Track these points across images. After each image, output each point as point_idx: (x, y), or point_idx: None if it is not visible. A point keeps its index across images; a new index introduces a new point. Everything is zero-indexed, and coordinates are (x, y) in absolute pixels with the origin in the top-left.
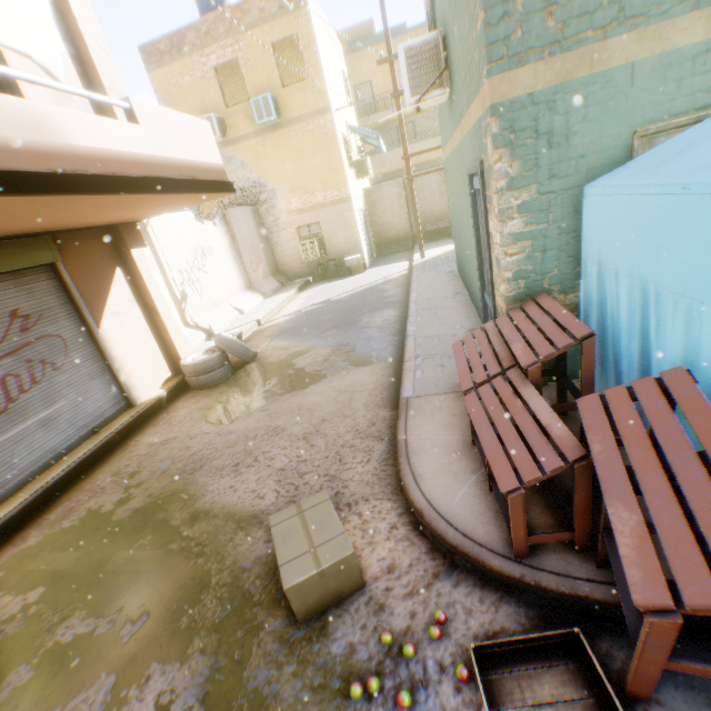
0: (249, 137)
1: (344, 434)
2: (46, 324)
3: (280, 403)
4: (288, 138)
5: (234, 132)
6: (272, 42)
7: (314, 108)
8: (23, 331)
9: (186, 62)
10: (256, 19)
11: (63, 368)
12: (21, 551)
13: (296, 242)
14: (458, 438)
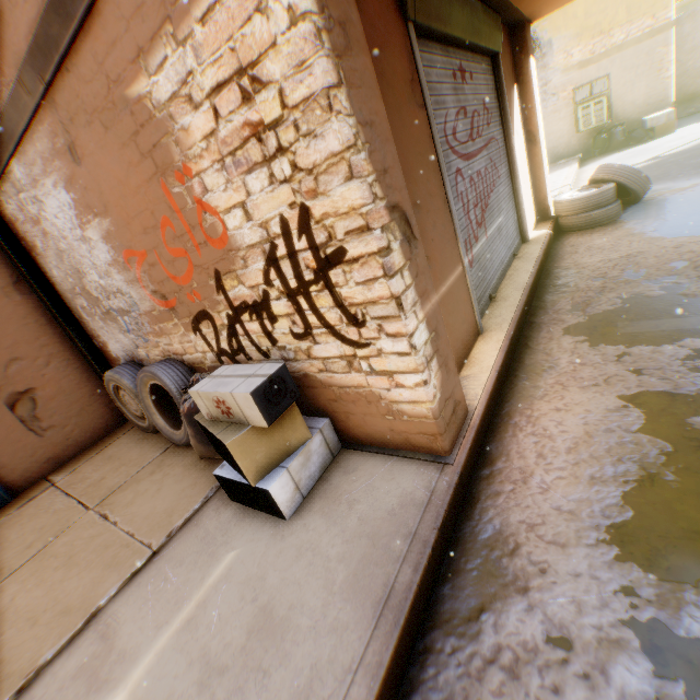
0: None
1: None
2: (492, 126)
3: None
4: None
5: None
6: None
7: None
8: (486, 126)
9: None
10: None
11: (499, 179)
12: (572, 326)
13: (566, 111)
14: None
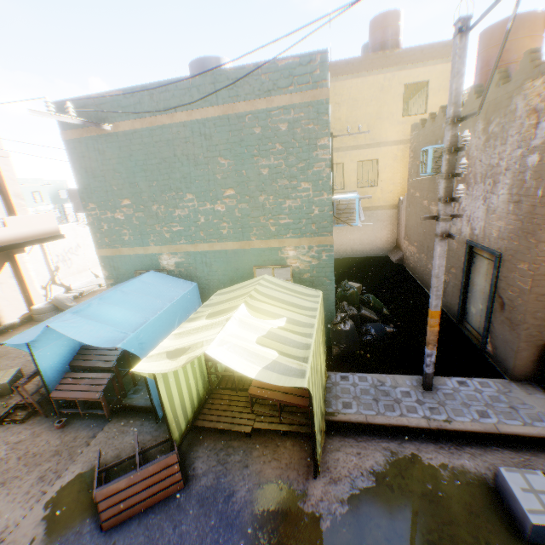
0: None
1: None
2: None
3: None
4: None
5: None
6: None
7: None
8: None
9: None
10: None
11: None
12: None
13: None
14: None
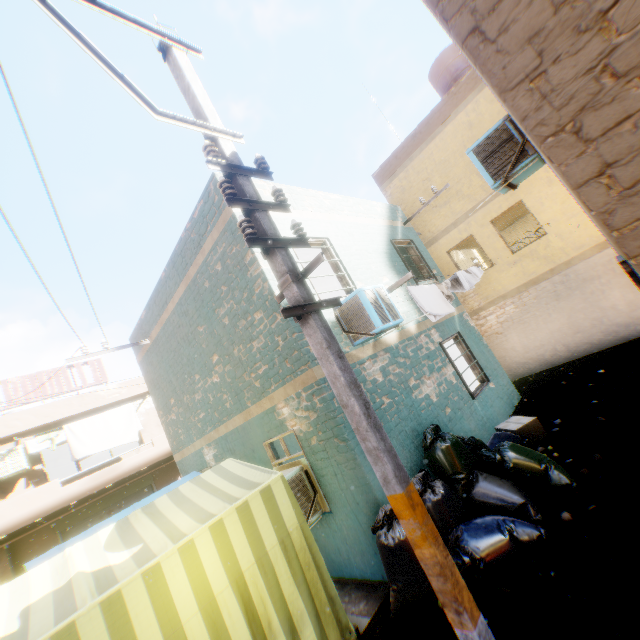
0: None
1: None
2: None
3: None
4: None
5: None
6: None
7: None
8: None
9: None
10: None
11: None
12: None
13: None
14: None
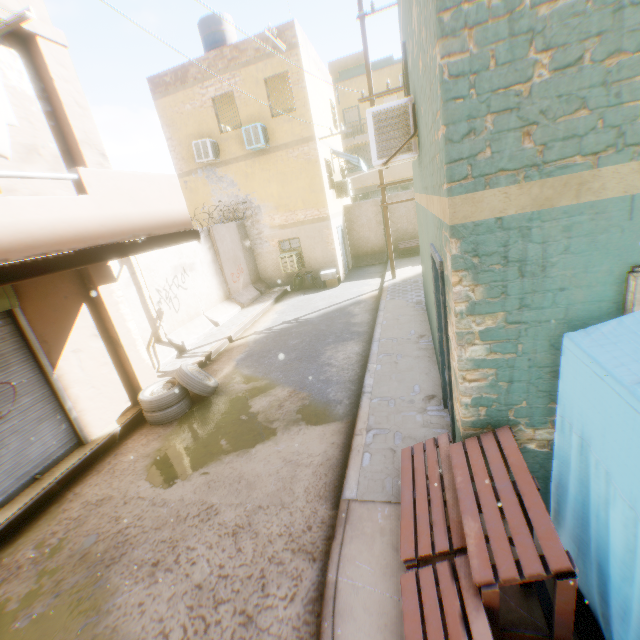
0: (239, 159)
1: (276, 538)
2: None
3: (223, 466)
4: (274, 161)
5: (227, 154)
6: (265, 78)
7: (300, 136)
8: None
9: (187, 93)
10: (251, 57)
11: (9, 415)
12: None
13: (276, 254)
14: (396, 597)
